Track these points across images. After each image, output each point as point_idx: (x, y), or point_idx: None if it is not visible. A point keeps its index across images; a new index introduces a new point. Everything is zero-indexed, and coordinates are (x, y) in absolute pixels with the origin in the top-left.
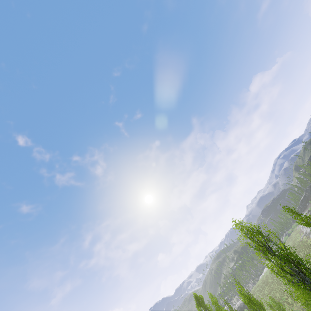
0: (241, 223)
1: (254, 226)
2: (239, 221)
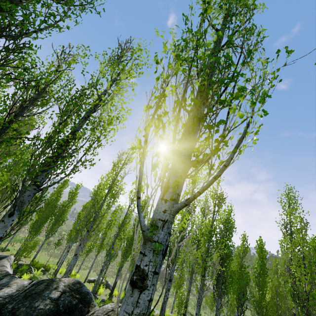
0: None
1: None
2: None
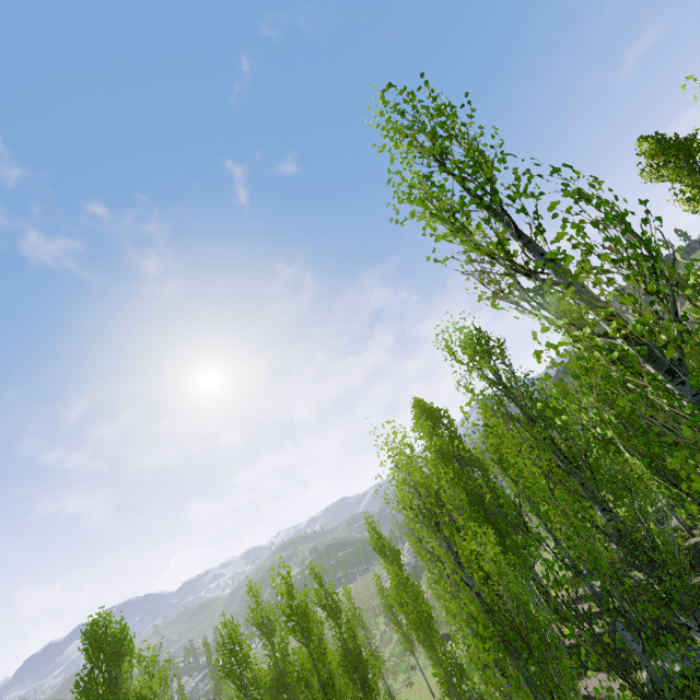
0: (97, 626)
1: (116, 635)
2: (97, 620)
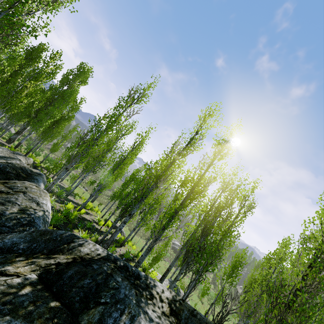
0: None
1: None
2: None
